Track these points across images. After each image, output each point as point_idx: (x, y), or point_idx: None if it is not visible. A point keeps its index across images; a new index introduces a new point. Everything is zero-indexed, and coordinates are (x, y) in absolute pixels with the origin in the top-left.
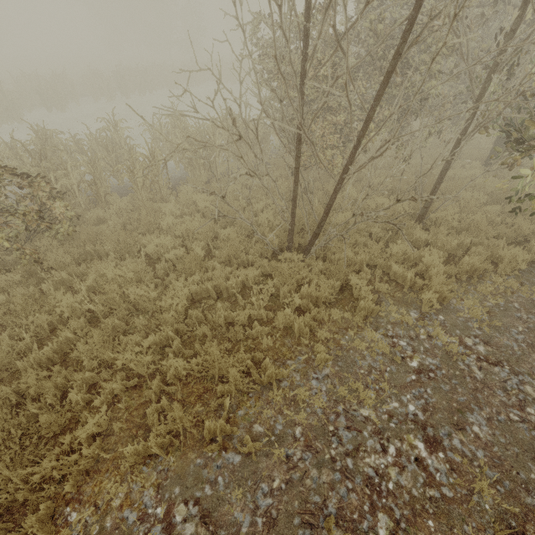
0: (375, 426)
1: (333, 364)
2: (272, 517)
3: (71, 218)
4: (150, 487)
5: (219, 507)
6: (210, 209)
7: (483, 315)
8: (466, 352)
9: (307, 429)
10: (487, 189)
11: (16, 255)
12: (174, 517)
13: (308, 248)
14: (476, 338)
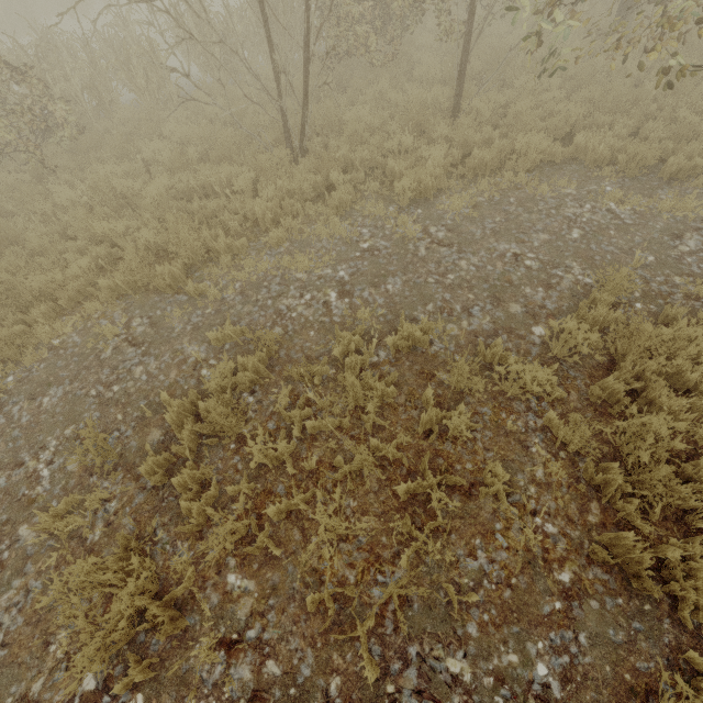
0: (303, 284)
1: (289, 245)
2: (198, 326)
3: (78, 129)
4: (119, 310)
5: (164, 321)
6: (213, 112)
7: (466, 209)
8: (422, 237)
9: (246, 284)
10: (570, 71)
11: (25, 159)
12: (132, 324)
13: (301, 146)
14: (442, 227)
